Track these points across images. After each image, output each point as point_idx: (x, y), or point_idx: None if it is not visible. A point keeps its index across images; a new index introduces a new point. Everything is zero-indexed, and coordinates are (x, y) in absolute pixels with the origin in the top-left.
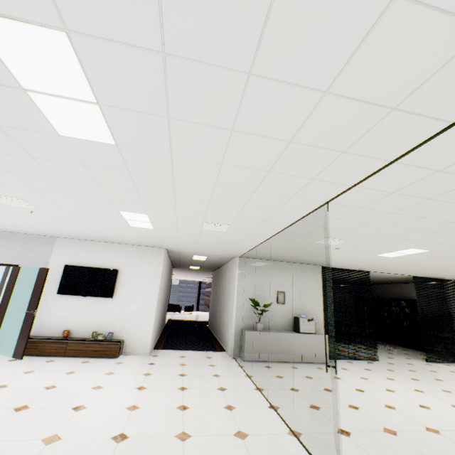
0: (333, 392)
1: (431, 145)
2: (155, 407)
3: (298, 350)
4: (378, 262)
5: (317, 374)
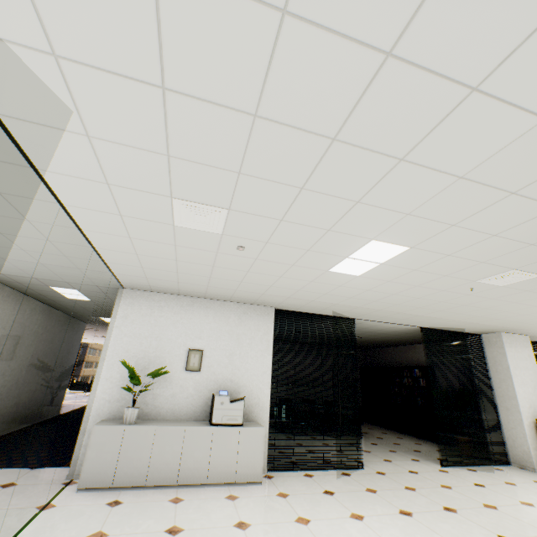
0: None
1: None
2: None
3: (203, 460)
4: (350, 294)
5: (206, 517)
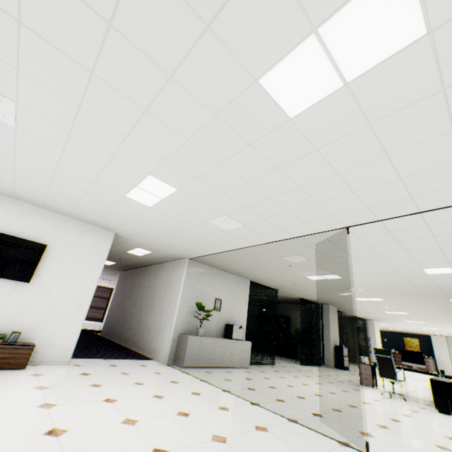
0: (277, 388)
1: (446, 209)
2: (154, 417)
3: (230, 356)
4: (297, 283)
5: (251, 376)
